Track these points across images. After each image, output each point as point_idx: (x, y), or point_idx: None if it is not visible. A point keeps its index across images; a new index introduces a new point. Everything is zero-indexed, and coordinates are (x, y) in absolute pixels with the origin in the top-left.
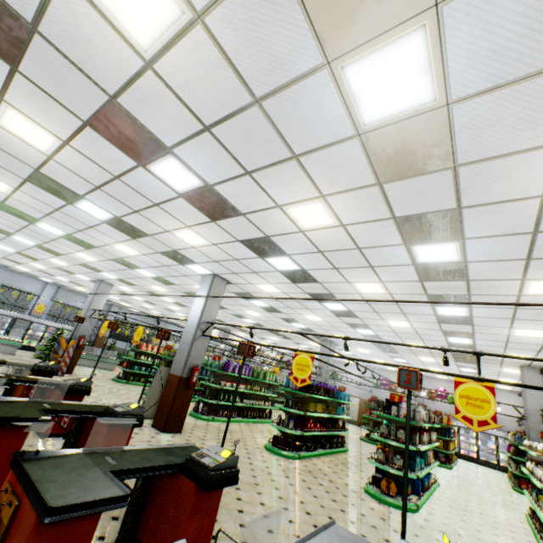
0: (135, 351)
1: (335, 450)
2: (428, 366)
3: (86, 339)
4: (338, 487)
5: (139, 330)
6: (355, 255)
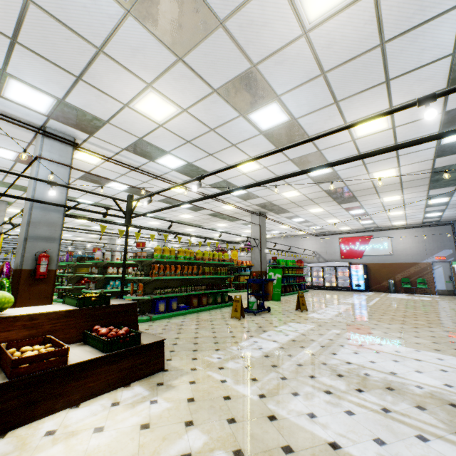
0: None
1: None
2: (240, 230)
3: None
4: None
5: None
6: None
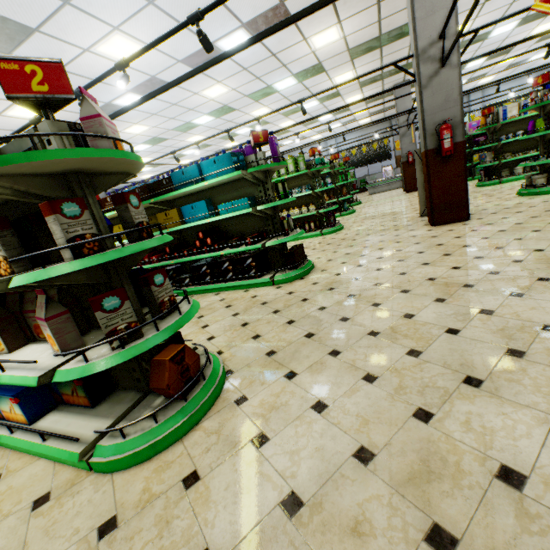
0: None
1: (208, 287)
2: None
3: None
4: None
5: None
6: None
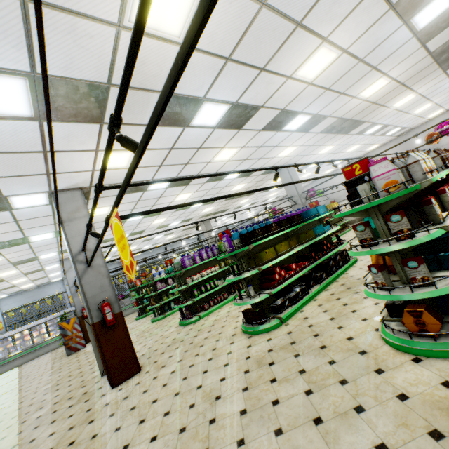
0: (136, 290)
1: (337, 273)
2: (412, 111)
3: None
4: (332, 360)
5: None
6: None
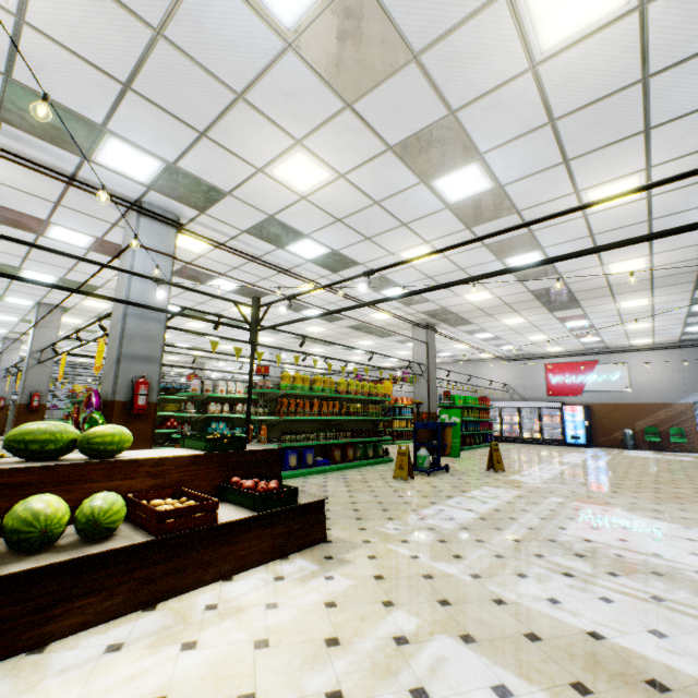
0: (75, 403)
1: None
2: (392, 351)
3: (8, 400)
4: None
5: (19, 376)
6: (47, 254)
